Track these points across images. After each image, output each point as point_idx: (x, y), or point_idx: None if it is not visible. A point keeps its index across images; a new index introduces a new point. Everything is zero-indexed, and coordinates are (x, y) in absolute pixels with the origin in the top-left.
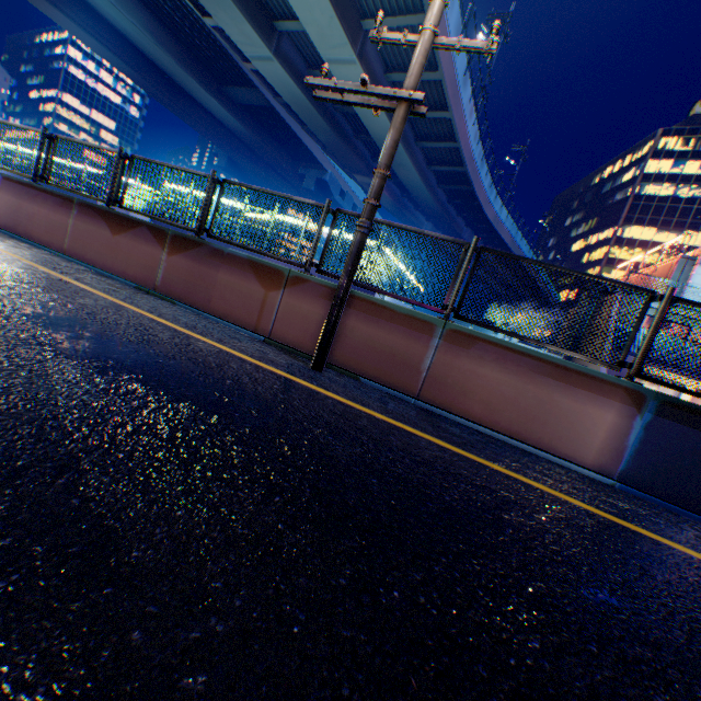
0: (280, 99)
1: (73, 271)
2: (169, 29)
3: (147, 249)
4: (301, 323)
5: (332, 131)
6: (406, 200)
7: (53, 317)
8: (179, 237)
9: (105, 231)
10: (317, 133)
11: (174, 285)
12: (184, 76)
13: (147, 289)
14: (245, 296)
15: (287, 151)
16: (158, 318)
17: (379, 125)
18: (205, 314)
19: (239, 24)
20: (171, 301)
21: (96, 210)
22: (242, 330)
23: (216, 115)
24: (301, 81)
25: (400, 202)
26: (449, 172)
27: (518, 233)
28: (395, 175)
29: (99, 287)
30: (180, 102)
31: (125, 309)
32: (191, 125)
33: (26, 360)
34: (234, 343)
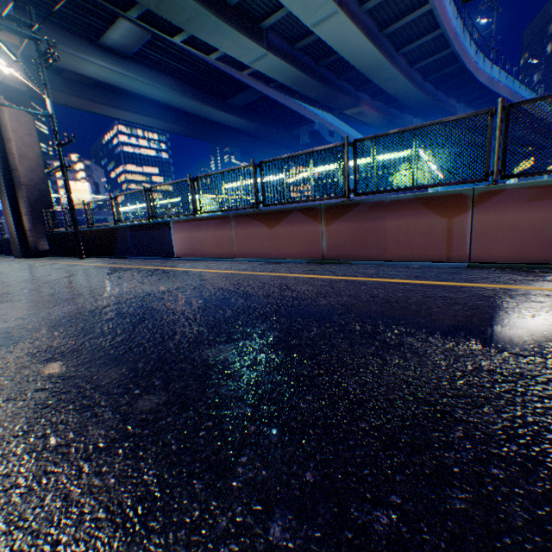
0: (272, 84)
1: (263, 267)
2: (184, 81)
3: (303, 228)
4: (507, 235)
5: (321, 85)
6: (392, 110)
7: (379, 311)
8: (330, 207)
9: (262, 229)
10: (308, 94)
11: (340, 248)
12: (202, 108)
13: (318, 260)
14: (423, 232)
15: (280, 124)
16: (387, 280)
17: (363, 55)
18: (386, 263)
19: (238, 42)
20: (345, 263)
21: (249, 216)
22: (435, 264)
23: (227, 124)
24: (289, 59)
25: (387, 114)
26: (433, 62)
27: (514, 83)
28: (378, 93)
29: (302, 272)
30: (201, 129)
31: (360, 282)
32: (212, 141)
33: (548, 378)
34: (473, 278)
